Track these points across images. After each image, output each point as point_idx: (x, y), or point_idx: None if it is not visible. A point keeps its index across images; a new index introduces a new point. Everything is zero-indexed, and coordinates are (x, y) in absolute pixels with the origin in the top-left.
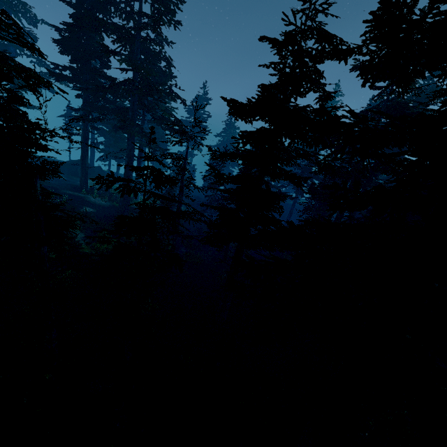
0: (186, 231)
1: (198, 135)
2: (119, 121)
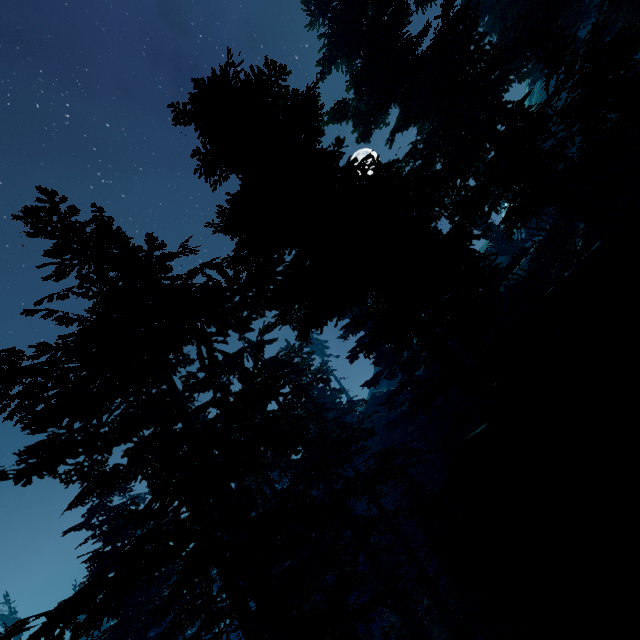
0: None
1: None
2: None
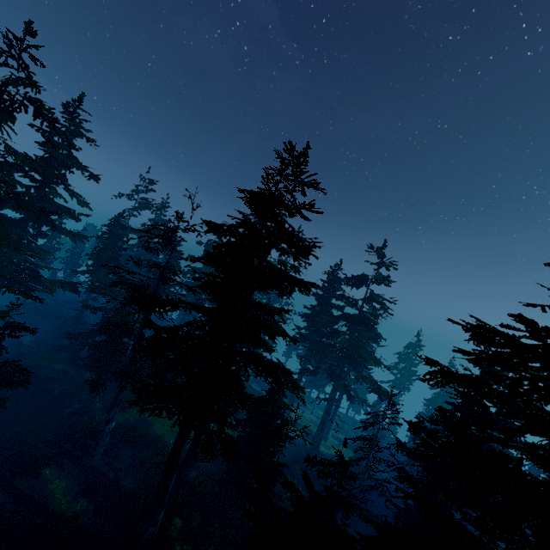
0: (371, 505)
1: (406, 381)
2: (328, 376)
